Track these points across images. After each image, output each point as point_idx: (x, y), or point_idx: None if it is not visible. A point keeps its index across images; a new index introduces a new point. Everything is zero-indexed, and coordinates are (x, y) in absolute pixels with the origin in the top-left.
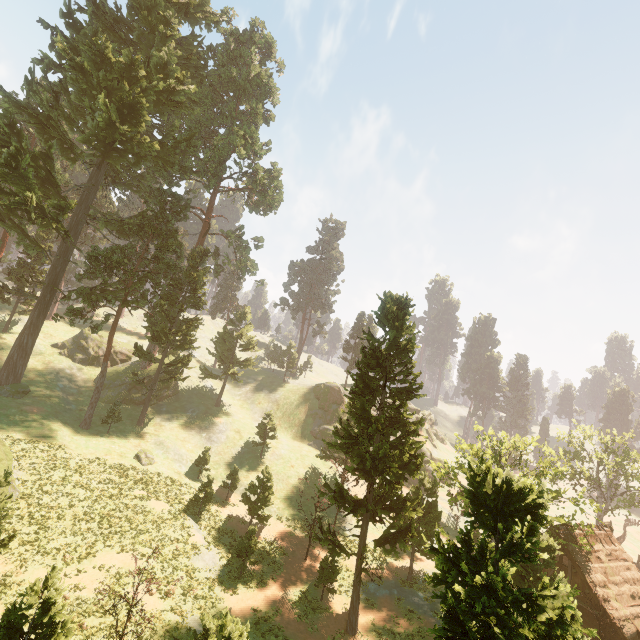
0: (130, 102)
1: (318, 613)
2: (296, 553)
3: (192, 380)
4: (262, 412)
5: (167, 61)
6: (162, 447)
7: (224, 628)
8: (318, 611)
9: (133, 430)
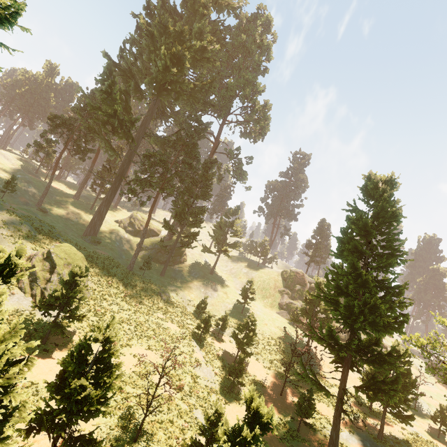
0: (178, 55)
1: (296, 441)
2: (272, 388)
3: (195, 255)
4: (242, 284)
5: (202, 30)
6: (175, 292)
7: (250, 402)
8: (296, 439)
9: (157, 278)
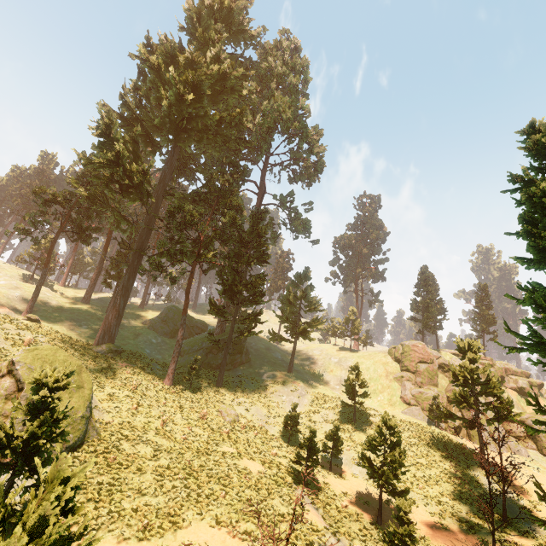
0: (193, 81)
1: None
2: None
3: (261, 350)
4: (337, 379)
5: (219, 56)
6: (243, 407)
7: None
8: None
9: (213, 390)
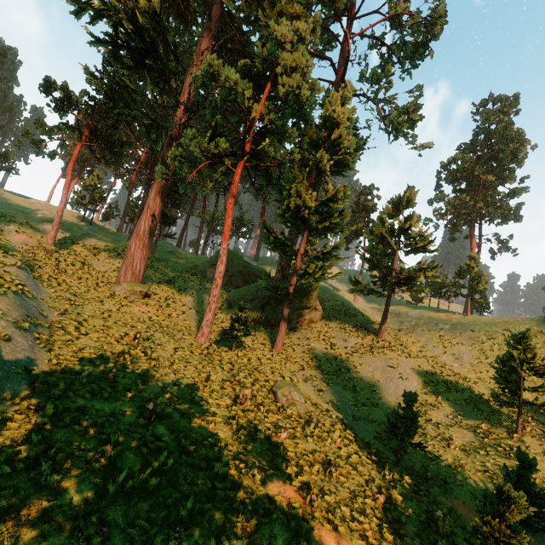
0: None
1: None
2: None
3: (336, 308)
4: (452, 354)
5: None
6: (314, 385)
7: None
8: None
9: (268, 355)
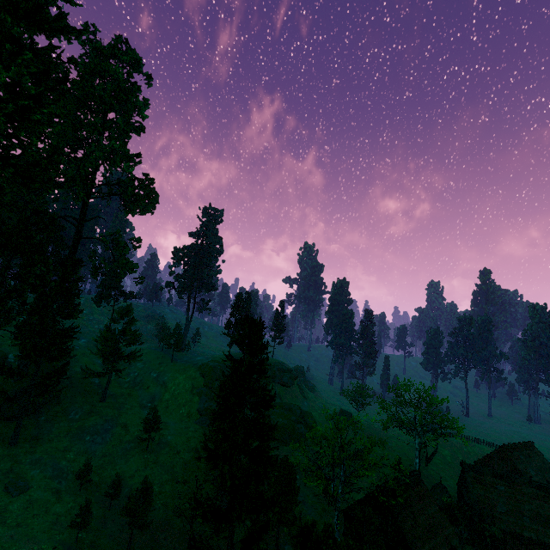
0: None
1: None
2: None
3: (76, 376)
4: (150, 397)
5: (18, 80)
6: (39, 466)
7: None
8: None
9: (4, 453)
